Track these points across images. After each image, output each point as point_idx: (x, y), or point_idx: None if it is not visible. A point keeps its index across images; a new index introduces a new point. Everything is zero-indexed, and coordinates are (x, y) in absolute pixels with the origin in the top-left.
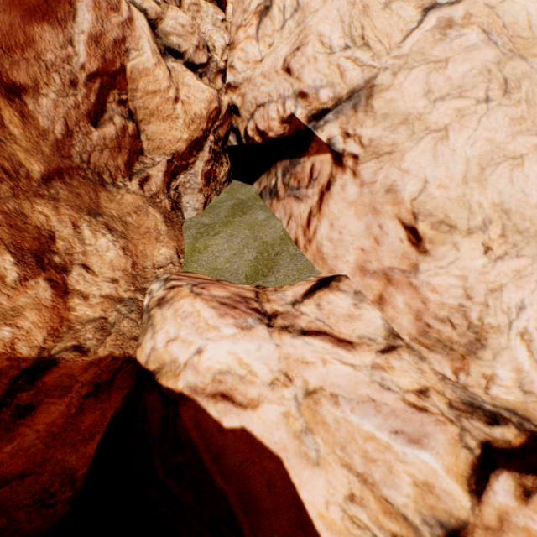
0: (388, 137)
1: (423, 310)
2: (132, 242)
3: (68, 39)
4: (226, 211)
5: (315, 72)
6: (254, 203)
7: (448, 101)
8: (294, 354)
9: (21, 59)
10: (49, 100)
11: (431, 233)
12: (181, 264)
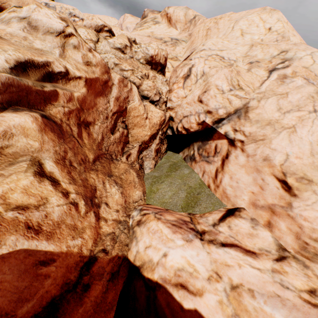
0: (260, 131)
1: (300, 232)
2: (125, 189)
3: (108, 101)
4: (166, 169)
5: (215, 102)
6: (181, 164)
7: (292, 112)
8: (219, 259)
9: (91, 112)
10: (97, 126)
11: (297, 184)
12: (145, 199)
